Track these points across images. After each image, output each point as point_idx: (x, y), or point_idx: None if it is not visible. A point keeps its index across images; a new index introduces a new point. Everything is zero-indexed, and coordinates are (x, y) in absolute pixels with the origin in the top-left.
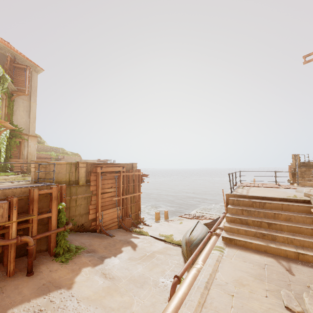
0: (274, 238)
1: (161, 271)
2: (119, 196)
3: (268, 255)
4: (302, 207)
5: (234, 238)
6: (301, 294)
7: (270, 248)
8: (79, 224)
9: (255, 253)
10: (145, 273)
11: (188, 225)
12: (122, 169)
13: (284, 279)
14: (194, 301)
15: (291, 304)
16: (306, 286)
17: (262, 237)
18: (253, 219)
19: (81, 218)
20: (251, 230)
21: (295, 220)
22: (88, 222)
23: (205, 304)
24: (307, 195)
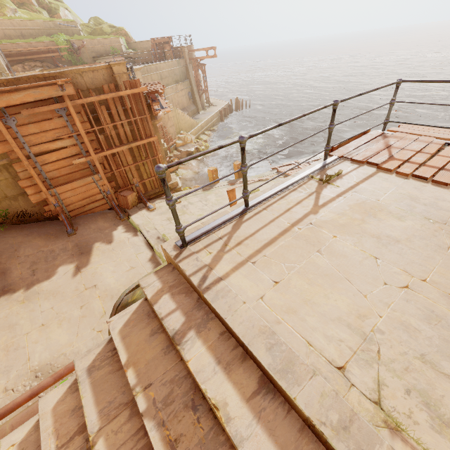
0: None
1: (59, 345)
2: (90, 154)
3: None
4: None
5: None
6: None
7: None
8: (18, 212)
9: None
10: (29, 345)
11: None
12: (60, 91)
13: None
14: None
15: None
16: None
17: None
18: None
19: (16, 203)
20: None
21: None
22: (39, 206)
23: None
24: None
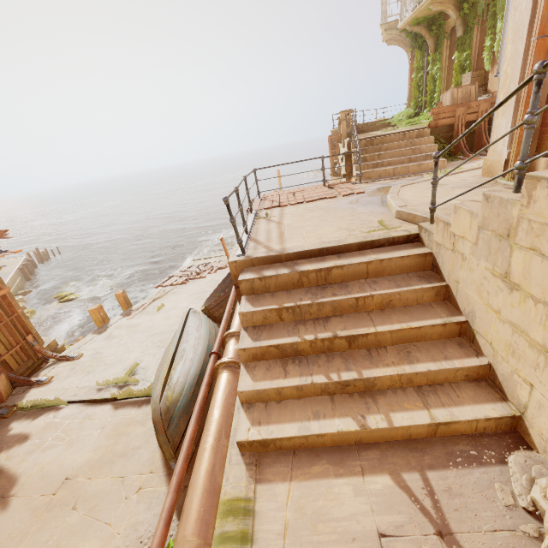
0: (371, 386)
1: None
2: None
3: (369, 461)
4: (410, 260)
5: (275, 439)
6: None
7: (370, 433)
8: None
9: (337, 468)
10: None
11: (176, 306)
12: None
13: None
14: None
15: None
16: None
17: (342, 391)
18: (312, 335)
19: None
20: (312, 381)
21: (400, 303)
22: None
23: None
24: (405, 218)
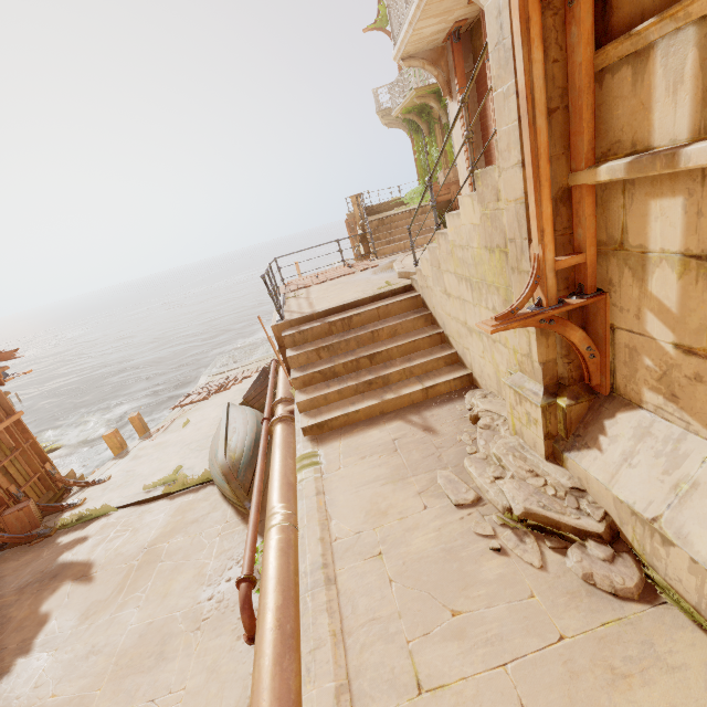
0: (387, 381)
1: (194, 578)
2: None
3: (389, 418)
4: (407, 302)
5: (327, 420)
6: (460, 462)
7: (388, 403)
8: None
9: (370, 426)
10: (154, 617)
11: (205, 418)
12: None
13: (430, 452)
14: (324, 643)
15: (461, 495)
16: (458, 443)
17: (369, 389)
18: (343, 360)
19: None
20: (347, 385)
21: (403, 331)
22: None
23: (346, 626)
24: (404, 276)
